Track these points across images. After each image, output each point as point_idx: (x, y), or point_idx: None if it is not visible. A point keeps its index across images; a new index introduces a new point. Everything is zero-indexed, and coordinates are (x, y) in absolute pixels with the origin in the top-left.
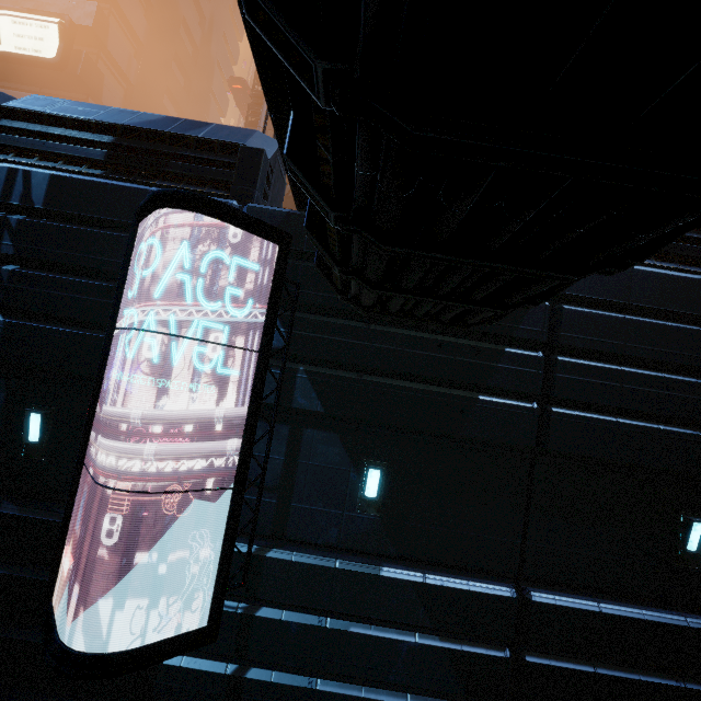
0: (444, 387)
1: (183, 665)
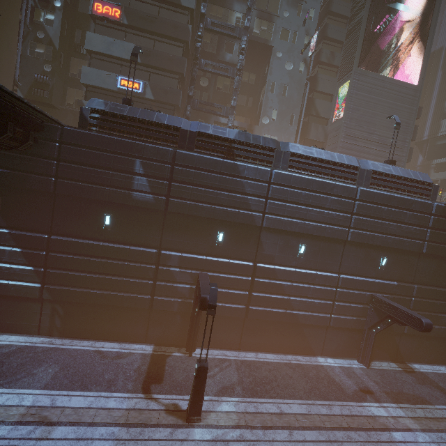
0: (22, 172)
1: None
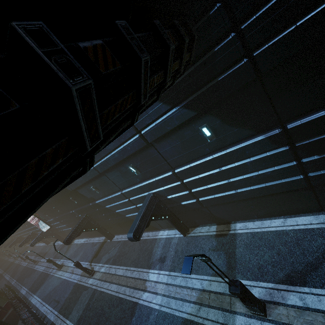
0: None
1: (56, 228)
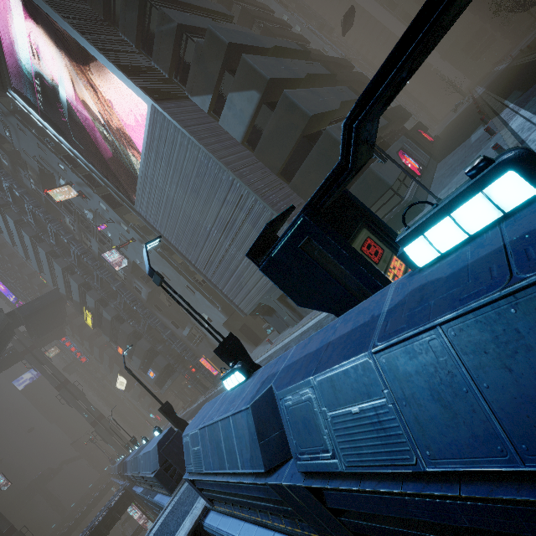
0: None
1: None
